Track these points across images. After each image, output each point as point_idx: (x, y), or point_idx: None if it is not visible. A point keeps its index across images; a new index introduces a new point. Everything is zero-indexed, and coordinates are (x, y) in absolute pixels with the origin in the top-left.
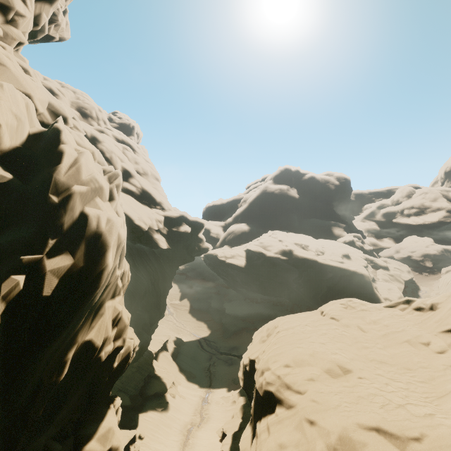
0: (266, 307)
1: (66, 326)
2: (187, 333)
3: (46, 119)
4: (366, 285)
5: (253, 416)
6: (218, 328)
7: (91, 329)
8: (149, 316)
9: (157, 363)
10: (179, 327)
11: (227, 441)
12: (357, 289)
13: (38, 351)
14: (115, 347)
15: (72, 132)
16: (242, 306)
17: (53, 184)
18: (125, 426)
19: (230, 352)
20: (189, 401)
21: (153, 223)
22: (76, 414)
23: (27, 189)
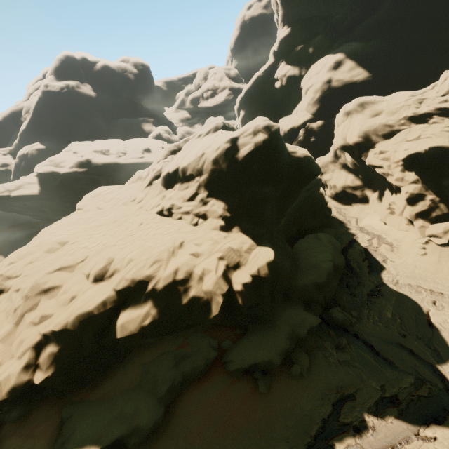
0: None
1: None
2: None
3: None
4: None
5: None
6: None
7: None
8: None
9: None
10: None
11: None
12: None
13: None
14: None
15: None
16: None
17: None
18: None
19: None
20: None
21: None
22: None
23: None
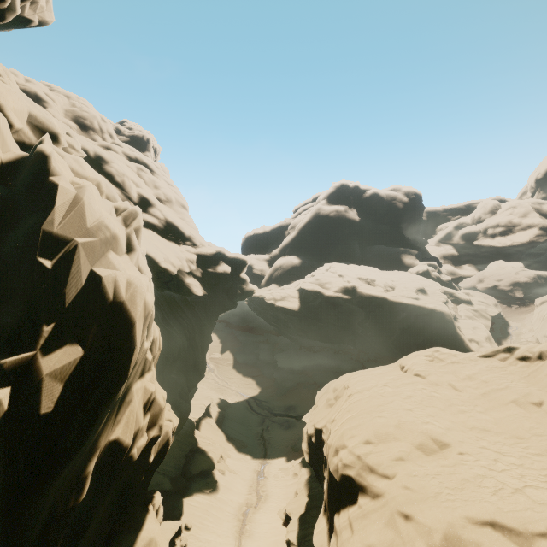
0: (326, 357)
1: (81, 446)
2: (233, 393)
3: (27, 138)
4: (447, 325)
5: (327, 505)
6: (270, 384)
7: (116, 424)
8: (186, 379)
9: (200, 433)
10: (222, 386)
11: (293, 527)
12: (437, 331)
13: (43, 487)
14: (149, 439)
15: (65, 155)
16: (296, 356)
17: (42, 240)
18: (168, 516)
19: (285, 413)
20: (242, 476)
21: (184, 263)
22: (106, 527)
23: (4, 249)
